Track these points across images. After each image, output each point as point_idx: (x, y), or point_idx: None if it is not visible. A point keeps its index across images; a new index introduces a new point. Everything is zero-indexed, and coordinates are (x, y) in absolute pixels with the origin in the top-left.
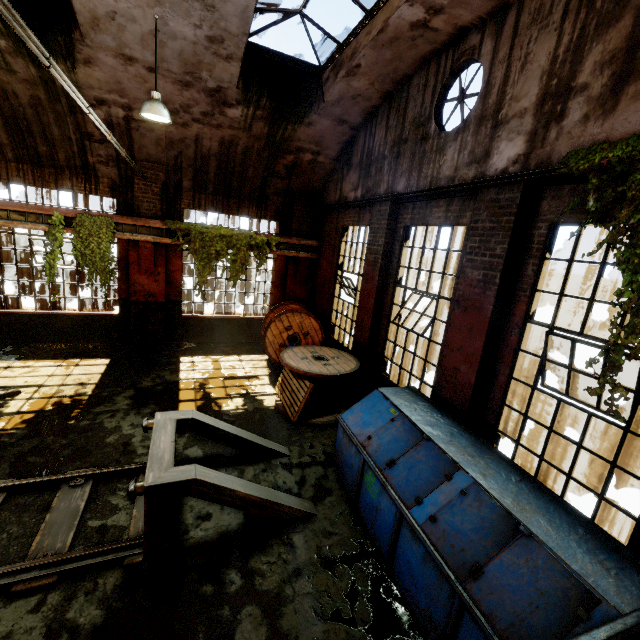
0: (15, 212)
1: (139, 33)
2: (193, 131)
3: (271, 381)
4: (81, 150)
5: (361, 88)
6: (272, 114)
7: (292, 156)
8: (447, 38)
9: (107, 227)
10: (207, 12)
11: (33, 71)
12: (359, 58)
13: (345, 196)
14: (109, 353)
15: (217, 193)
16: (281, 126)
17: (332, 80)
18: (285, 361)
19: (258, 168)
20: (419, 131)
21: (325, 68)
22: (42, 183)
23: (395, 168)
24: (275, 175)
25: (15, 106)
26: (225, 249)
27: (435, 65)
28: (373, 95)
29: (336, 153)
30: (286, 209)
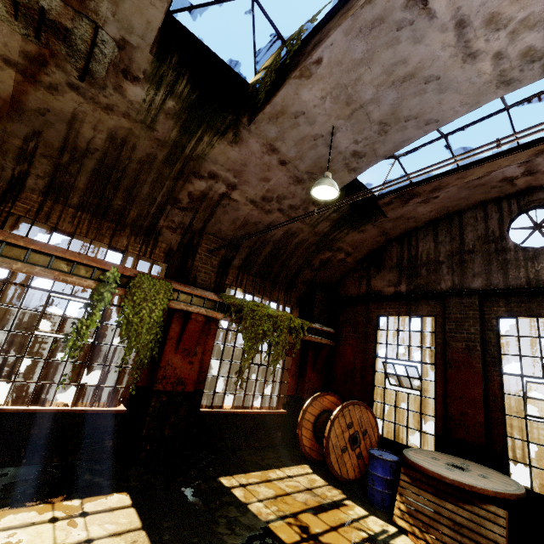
0: (61, 260)
1: (304, 133)
2: (271, 218)
3: (365, 508)
4: (157, 212)
5: (420, 213)
6: (342, 218)
7: (330, 253)
8: (514, 192)
9: (164, 292)
10: (376, 134)
11: (173, 134)
12: (442, 192)
13: (378, 290)
14: (115, 480)
15: (257, 274)
16: (340, 228)
17: (399, 204)
18: (447, 475)
19: (300, 258)
20: (490, 245)
21: (384, 196)
22: (95, 235)
23: (461, 270)
24: (309, 266)
25: (122, 157)
26: (271, 329)
27: (494, 206)
28: (422, 219)
29: (361, 256)
30: (305, 297)
